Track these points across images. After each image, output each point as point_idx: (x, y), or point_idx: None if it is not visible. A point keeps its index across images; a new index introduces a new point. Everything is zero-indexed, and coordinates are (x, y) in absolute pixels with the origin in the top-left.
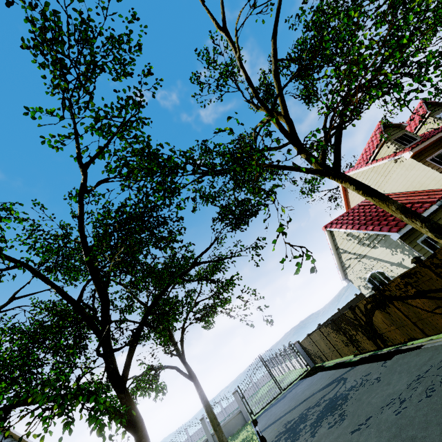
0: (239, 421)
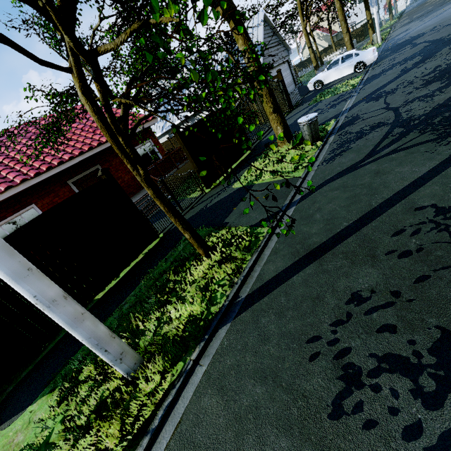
0: None
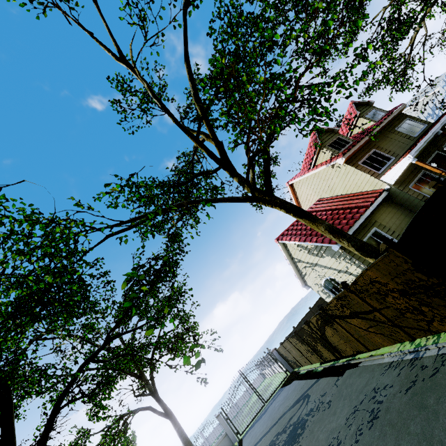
0: (226, 444)
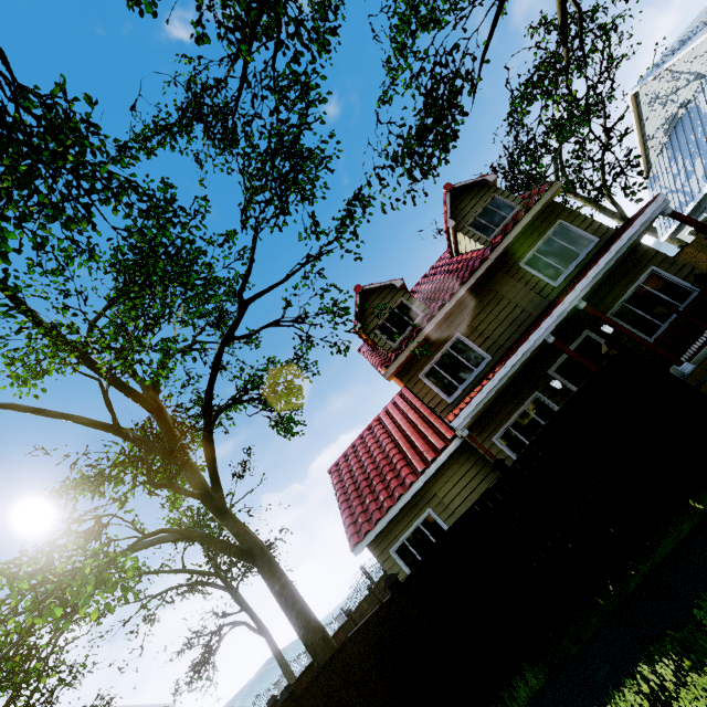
0: None
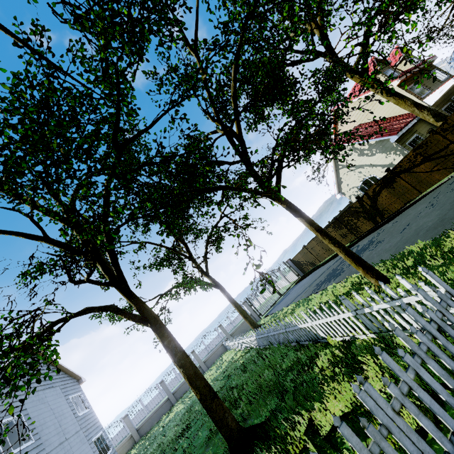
0: None
